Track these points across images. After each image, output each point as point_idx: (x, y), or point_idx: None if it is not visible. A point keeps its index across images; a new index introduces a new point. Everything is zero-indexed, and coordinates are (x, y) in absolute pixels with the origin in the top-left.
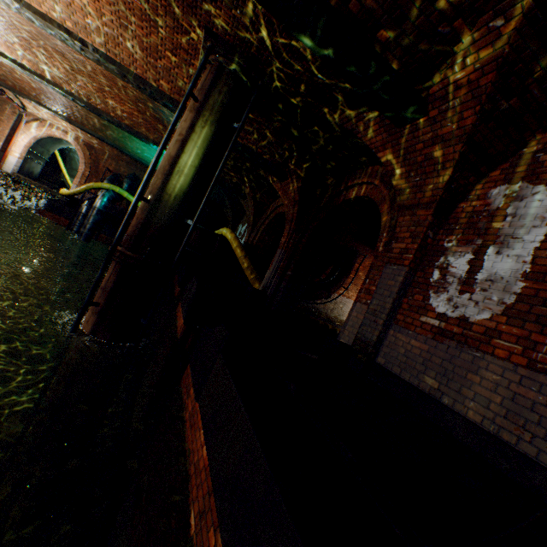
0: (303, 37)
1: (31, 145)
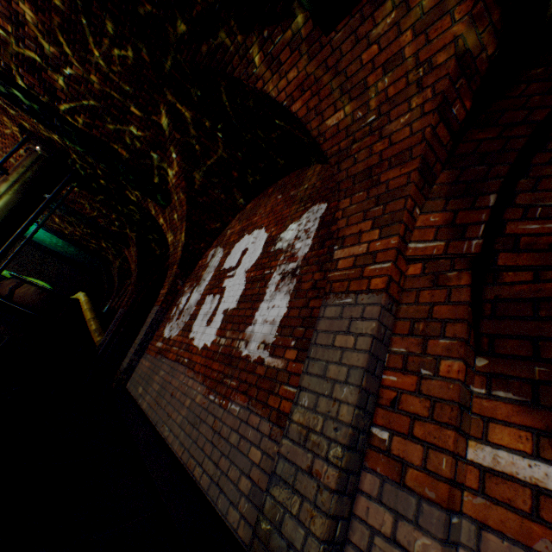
0: (73, 144)
1: None
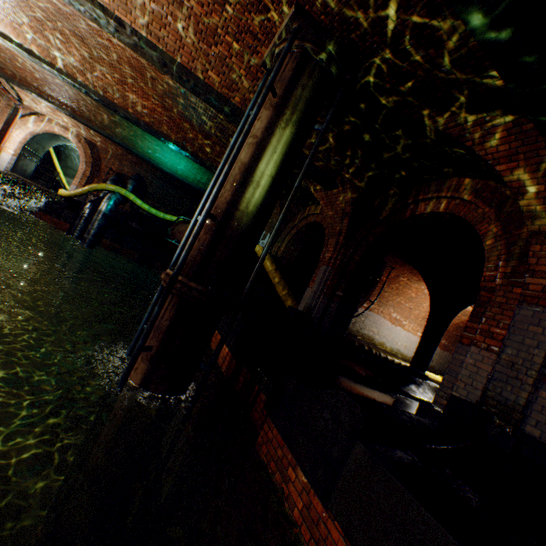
0: (469, 12)
1: (26, 141)
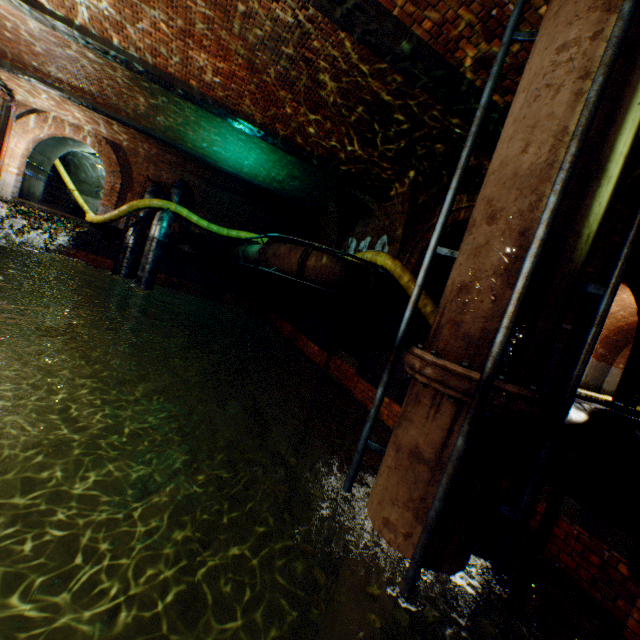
0: None
1: (29, 153)
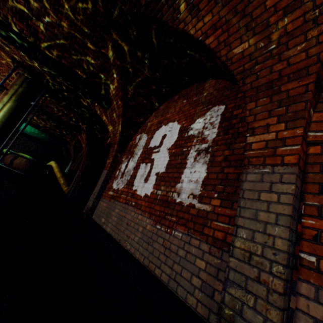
0: (49, 69)
1: None
